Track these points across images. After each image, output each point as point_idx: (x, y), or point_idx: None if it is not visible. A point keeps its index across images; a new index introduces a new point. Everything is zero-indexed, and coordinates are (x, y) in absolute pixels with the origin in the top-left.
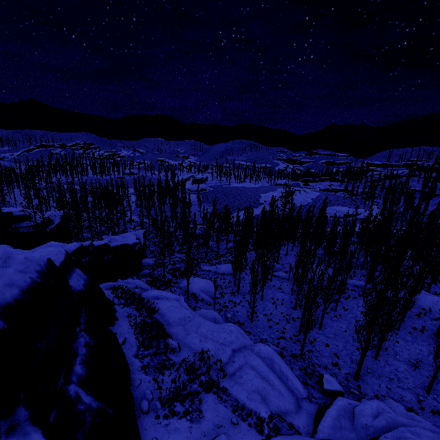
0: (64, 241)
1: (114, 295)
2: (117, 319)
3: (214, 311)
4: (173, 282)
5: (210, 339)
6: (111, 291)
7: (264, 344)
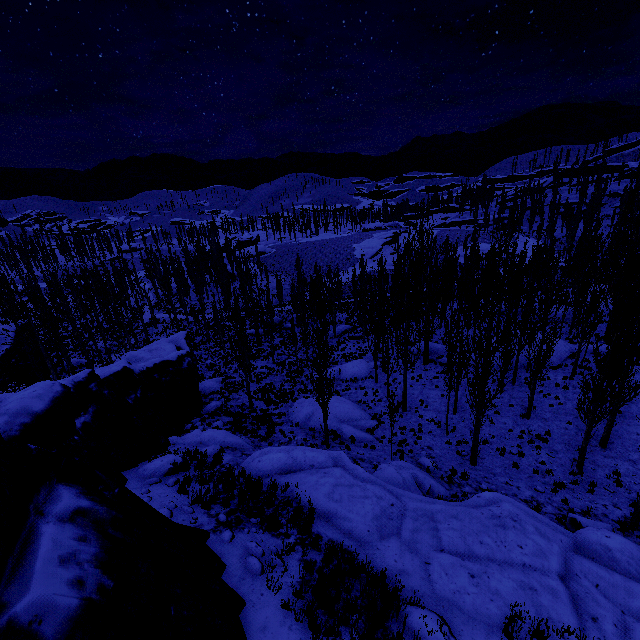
0: (32, 381)
1: (189, 499)
2: (242, 602)
3: (404, 464)
4: (274, 414)
5: (486, 560)
6: (174, 482)
7: (594, 528)
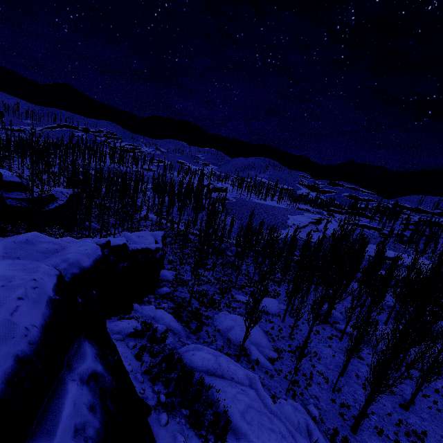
0: (65, 228)
1: (141, 367)
2: None
3: (299, 406)
4: (204, 315)
5: None
6: (132, 346)
7: None
